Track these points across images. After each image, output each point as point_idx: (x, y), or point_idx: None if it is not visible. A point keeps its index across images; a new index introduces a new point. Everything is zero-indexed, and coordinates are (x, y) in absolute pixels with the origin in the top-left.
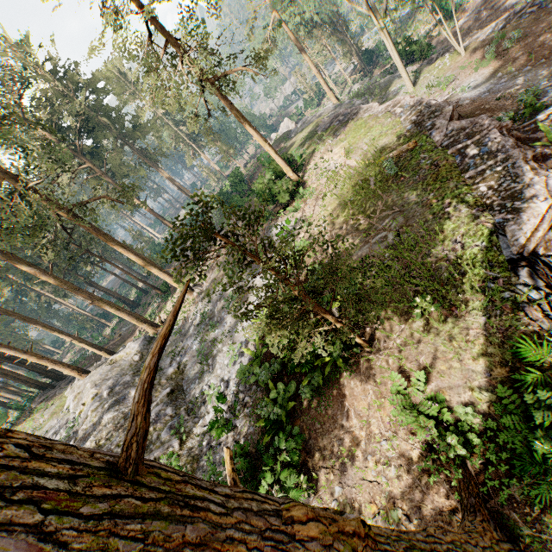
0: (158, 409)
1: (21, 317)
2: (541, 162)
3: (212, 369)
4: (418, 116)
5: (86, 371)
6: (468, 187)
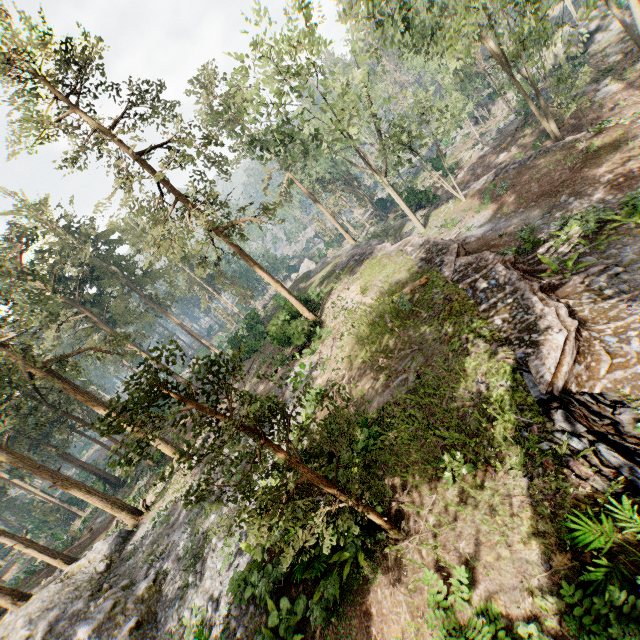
0: None
1: None
2: (551, 292)
3: (200, 580)
4: (428, 254)
5: (26, 595)
6: (483, 321)
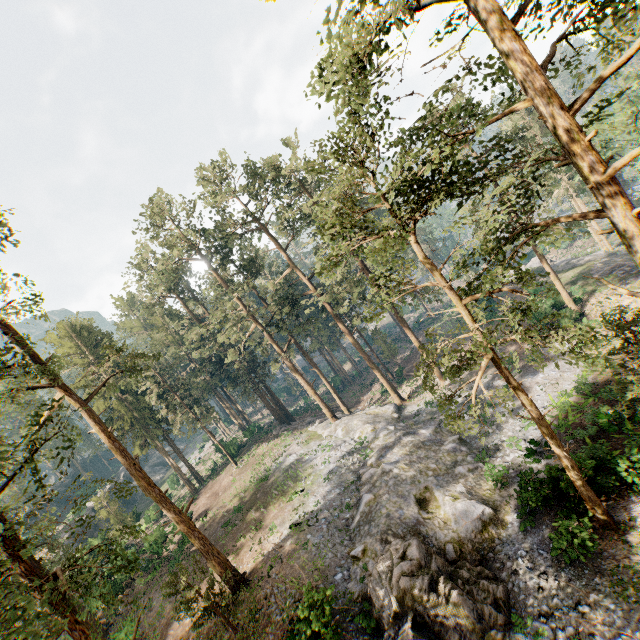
0: (453, 445)
1: (309, 359)
2: None
3: (500, 432)
4: None
5: (336, 416)
6: None
